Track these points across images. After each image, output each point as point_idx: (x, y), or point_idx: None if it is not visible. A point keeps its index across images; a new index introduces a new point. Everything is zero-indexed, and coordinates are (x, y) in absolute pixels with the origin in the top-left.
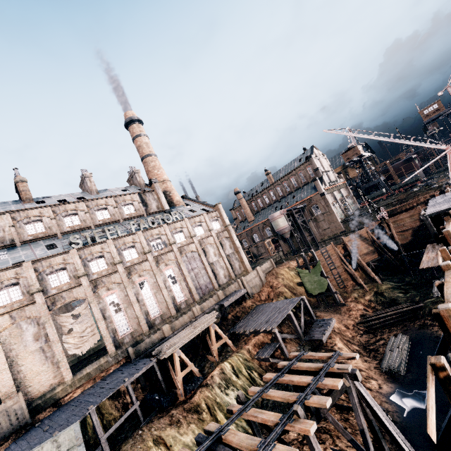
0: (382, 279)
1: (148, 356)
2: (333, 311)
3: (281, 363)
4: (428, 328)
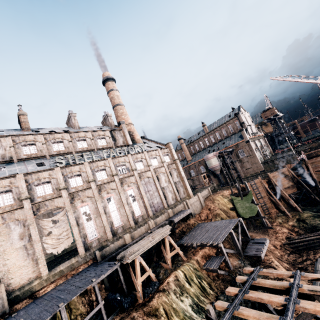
0: (303, 209)
1: (111, 260)
2: (262, 233)
3: (239, 278)
4: None
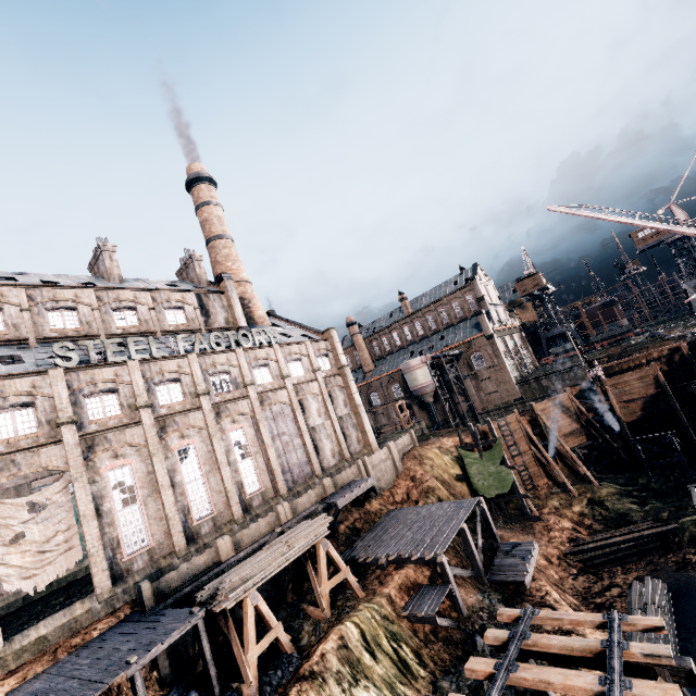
0: (599, 478)
1: (181, 603)
2: (521, 530)
3: (492, 634)
4: (694, 569)
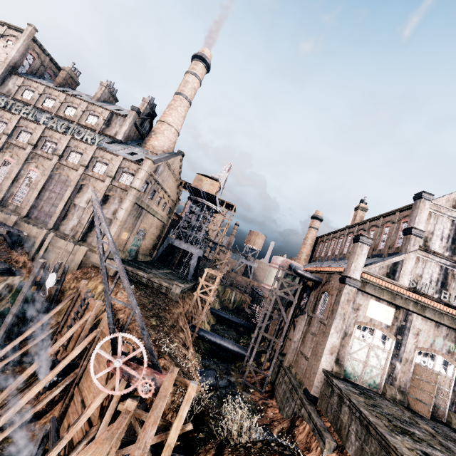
0: None
1: None
2: None
3: None
4: None
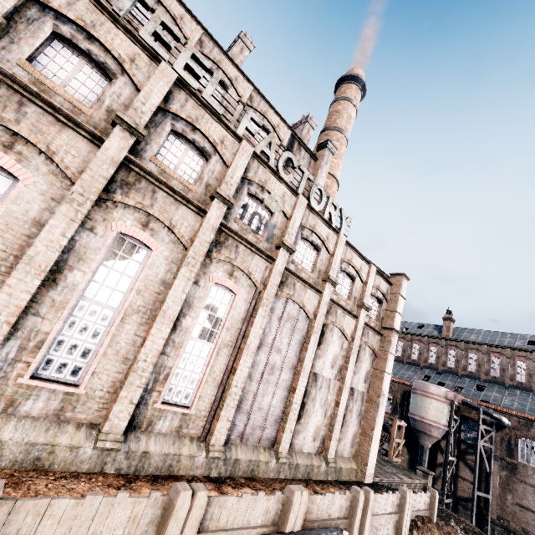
0: None
1: None
2: None
3: None
4: None
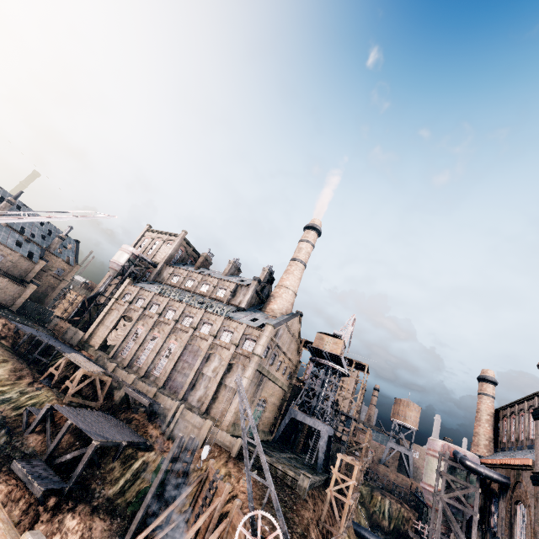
0: None
1: None
2: None
3: None
4: None
